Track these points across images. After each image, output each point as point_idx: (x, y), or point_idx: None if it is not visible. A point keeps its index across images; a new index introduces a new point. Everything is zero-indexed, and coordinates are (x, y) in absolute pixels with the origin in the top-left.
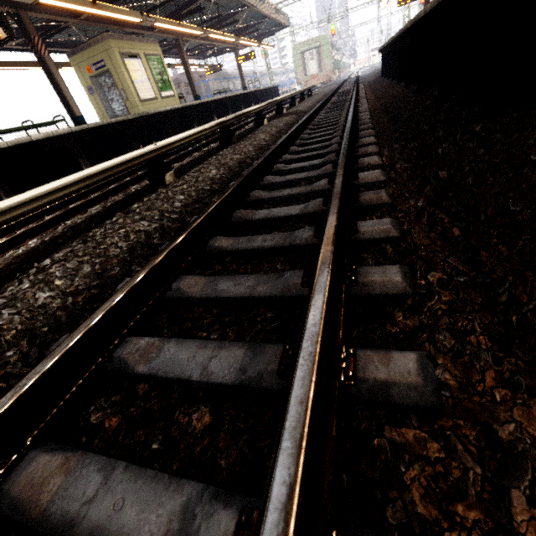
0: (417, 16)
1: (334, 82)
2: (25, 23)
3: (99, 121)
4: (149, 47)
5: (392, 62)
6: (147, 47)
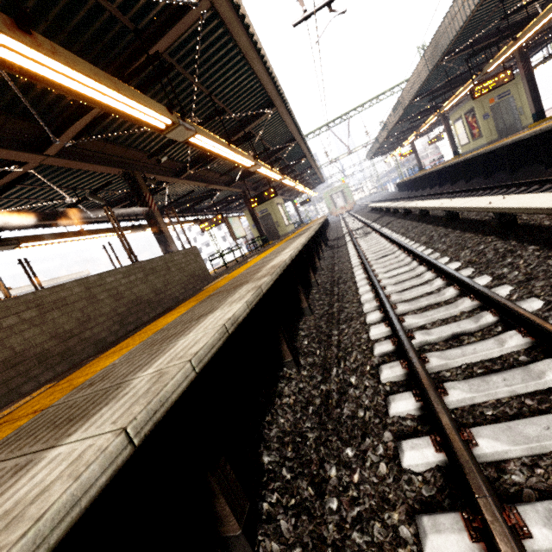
0: (481, 153)
1: (360, 208)
2: (247, 195)
3: (320, 223)
4: (280, 200)
5: (437, 179)
6: (280, 200)
